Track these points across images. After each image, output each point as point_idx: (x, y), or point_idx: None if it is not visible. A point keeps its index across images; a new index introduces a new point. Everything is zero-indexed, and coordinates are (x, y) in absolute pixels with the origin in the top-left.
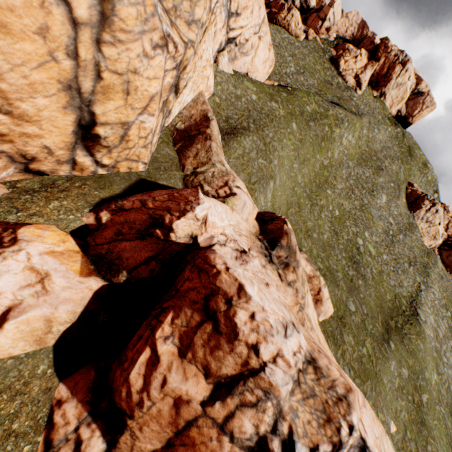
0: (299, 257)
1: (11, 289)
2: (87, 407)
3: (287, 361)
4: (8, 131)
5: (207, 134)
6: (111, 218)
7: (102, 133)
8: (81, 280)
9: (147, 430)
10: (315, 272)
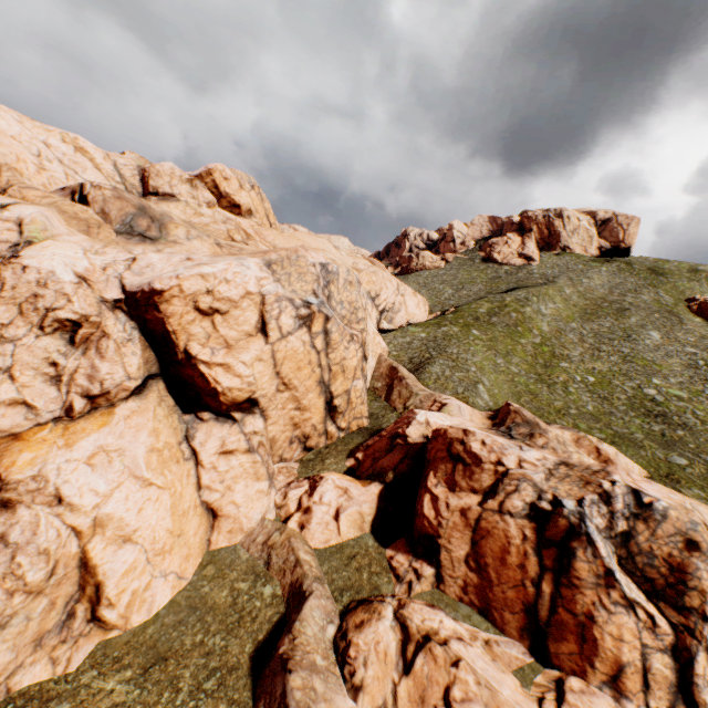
0: (544, 426)
1: (333, 498)
2: (409, 553)
3: (531, 462)
4: (298, 420)
5: (400, 376)
6: (364, 454)
7: (337, 403)
8: (366, 489)
9: (454, 540)
10: (577, 434)
